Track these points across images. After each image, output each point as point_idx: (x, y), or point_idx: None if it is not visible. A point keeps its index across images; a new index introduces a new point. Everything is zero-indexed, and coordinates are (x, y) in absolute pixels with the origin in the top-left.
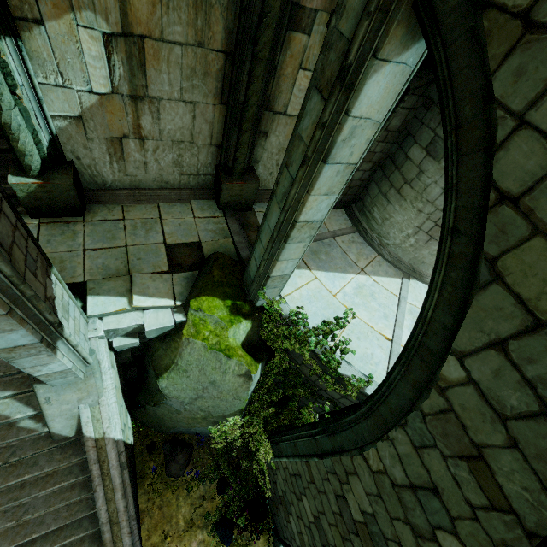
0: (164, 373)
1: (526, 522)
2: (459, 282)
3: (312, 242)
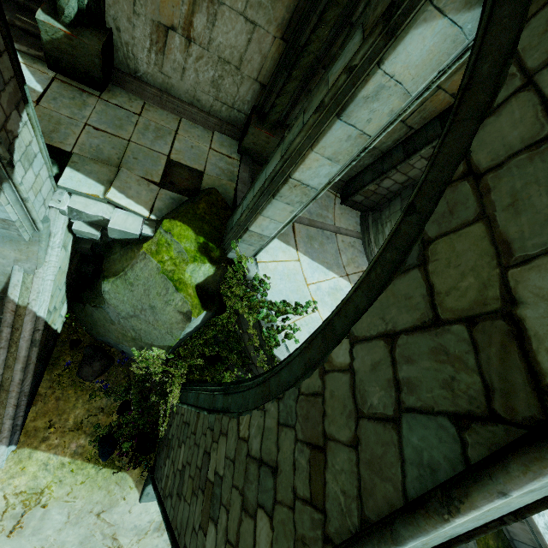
0: (111, 278)
1: (329, 525)
2: (390, 264)
3: (313, 227)
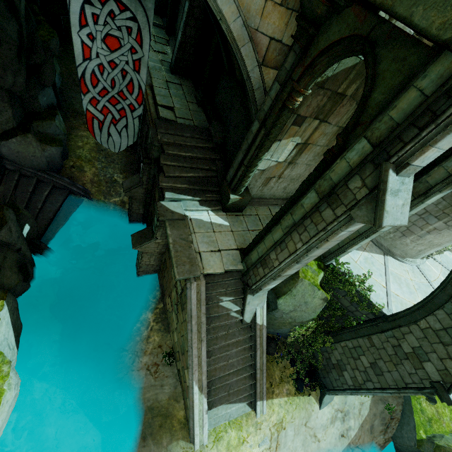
0: (282, 296)
1: None
2: None
3: None
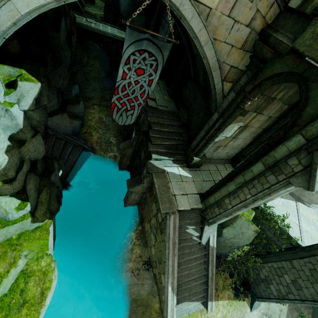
0: (226, 227)
1: None
2: None
3: None
